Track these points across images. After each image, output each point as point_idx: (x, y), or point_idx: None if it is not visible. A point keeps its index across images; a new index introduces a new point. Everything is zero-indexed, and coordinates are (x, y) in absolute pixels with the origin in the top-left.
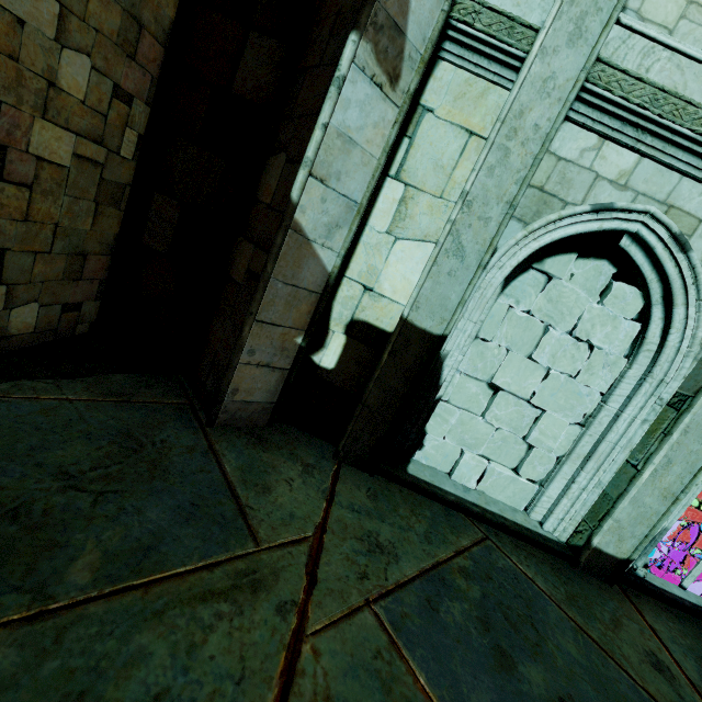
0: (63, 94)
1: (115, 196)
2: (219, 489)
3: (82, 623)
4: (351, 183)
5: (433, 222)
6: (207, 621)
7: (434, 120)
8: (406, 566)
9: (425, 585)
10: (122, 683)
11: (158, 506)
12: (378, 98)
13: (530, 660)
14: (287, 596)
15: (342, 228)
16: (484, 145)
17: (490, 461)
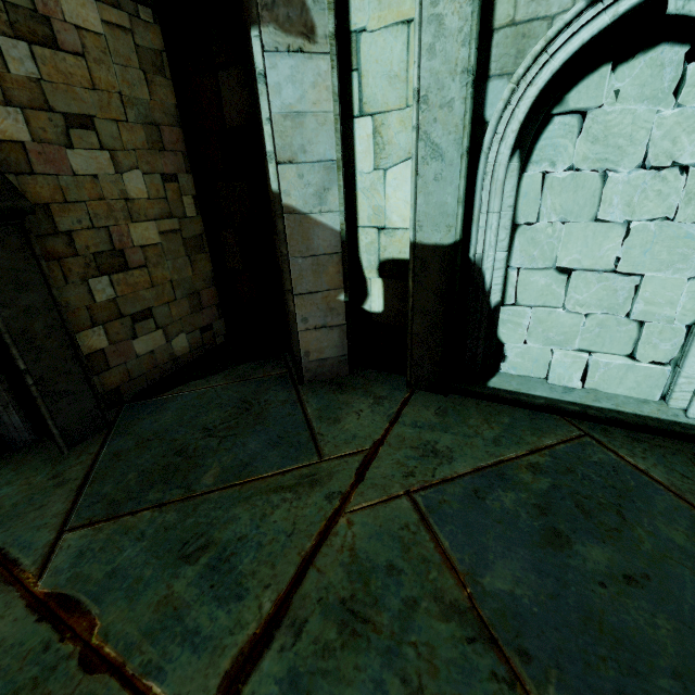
0: (136, 202)
1: (198, 246)
2: (300, 425)
3: (207, 502)
4: (317, 148)
5: (410, 134)
6: (276, 503)
7: (370, 36)
8: (459, 465)
9: (476, 479)
10: (223, 531)
11: (256, 440)
12: (303, 61)
13: (595, 542)
14: (336, 489)
15: (330, 189)
16: (413, 30)
17: (593, 353)
